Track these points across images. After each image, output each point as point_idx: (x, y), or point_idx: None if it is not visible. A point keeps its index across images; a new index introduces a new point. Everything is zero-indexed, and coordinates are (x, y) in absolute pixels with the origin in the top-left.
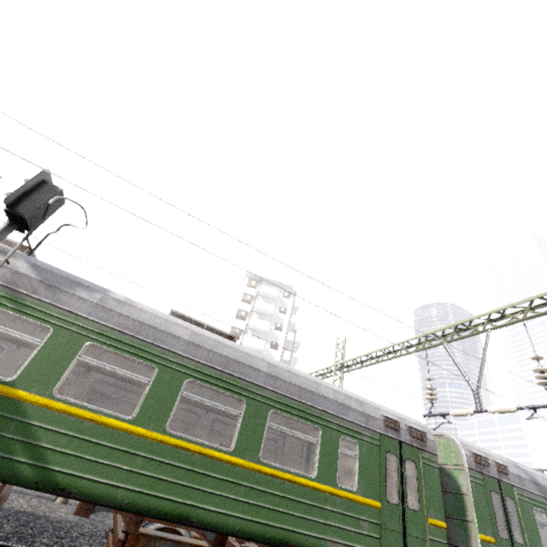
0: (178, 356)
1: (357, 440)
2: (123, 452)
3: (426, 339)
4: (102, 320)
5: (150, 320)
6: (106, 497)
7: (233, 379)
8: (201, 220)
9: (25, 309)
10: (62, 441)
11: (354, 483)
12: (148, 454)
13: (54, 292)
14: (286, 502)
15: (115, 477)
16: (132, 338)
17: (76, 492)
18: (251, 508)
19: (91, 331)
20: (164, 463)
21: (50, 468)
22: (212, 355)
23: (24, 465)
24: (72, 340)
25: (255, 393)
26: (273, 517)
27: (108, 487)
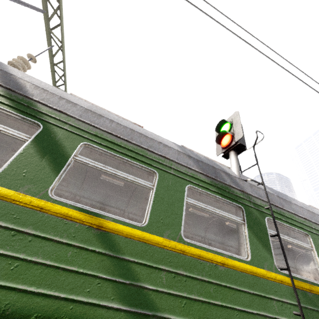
0: None
1: None
2: None
3: None
4: (318, 222)
5: None
6: None
7: None
8: None
9: (289, 221)
10: None
11: None
12: None
13: (287, 204)
14: None
15: None
16: None
17: None
18: None
19: None
20: None
21: None
22: None
23: None
24: None
25: None
26: None
27: None
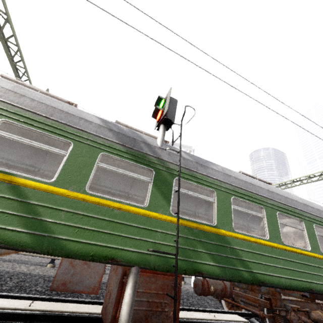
0: (267, 199)
1: None
2: (273, 258)
3: None
4: (230, 182)
5: (246, 179)
6: (279, 283)
7: (293, 209)
8: (299, 113)
9: (199, 181)
10: (250, 256)
11: None
12: (282, 257)
13: (204, 168)
14: None
15: (277, 272)
16: (246, 191)
17: (267, 283)
18: None
19: (229, 190)
20: (290, 261)
21: (253, 272)
22: (279, 196)
23: (243, 271)
24: (225, 196)
25: (304, 216)
26: None
27: (277, 278)
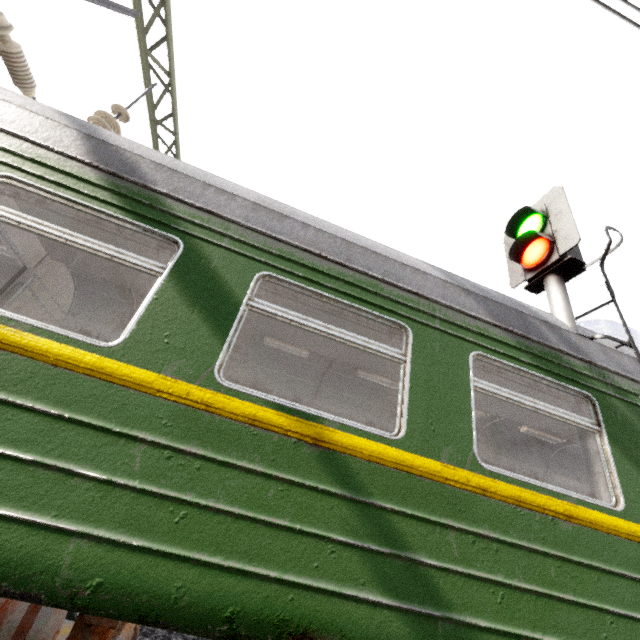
0: None
1: None
2: None
3: None
4: None
5: None
6: None
7: None
8: None
9: None
10: None
11: None
12: None
13: None
14: None
15: None
16: None
17: None
18: None
19: None
20: None
21: None
22: None
23: None
24: None
25: None
26: None
27: None
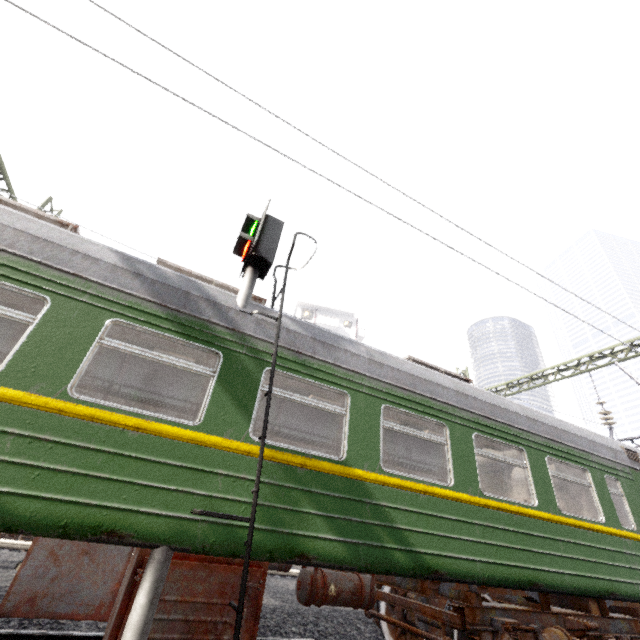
0: (455, 409)
1: (616, 477)
2: (461, 523)
3: (590, 360)
4: (381, 377)
5: (414, 371)
6: (470, 574)
7: (506, 428)
8: (496, 249)
9: (316, 374)
10: (412, 519)
11: (630, 522)
12: (479, 521)
13: (329, 350)
14: (595, 552)
15: (467, 550)
16: (413, 393)
17: (446, 573)
18: (575, 563)
19: (378, 391)
20: (495, 529)
21: (417, 551)
22: (479, 404)
23: (395, 551)
24: (368, 404)
25: (527, 440)
26: (592, 569)
27: (467, 562)
